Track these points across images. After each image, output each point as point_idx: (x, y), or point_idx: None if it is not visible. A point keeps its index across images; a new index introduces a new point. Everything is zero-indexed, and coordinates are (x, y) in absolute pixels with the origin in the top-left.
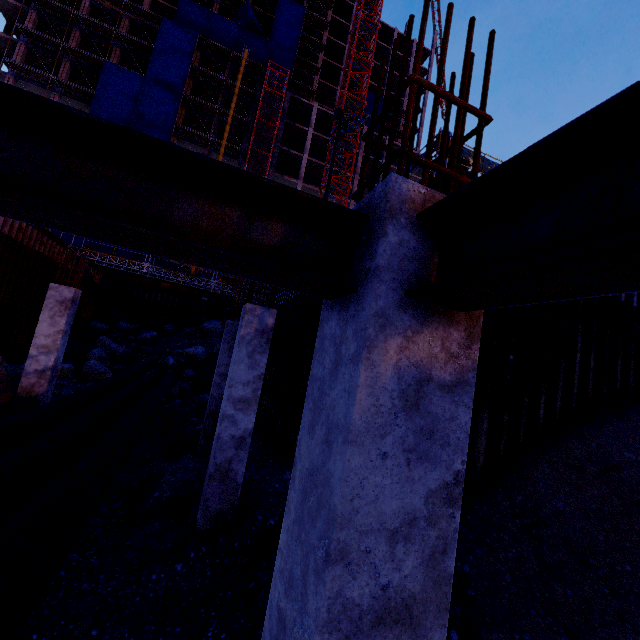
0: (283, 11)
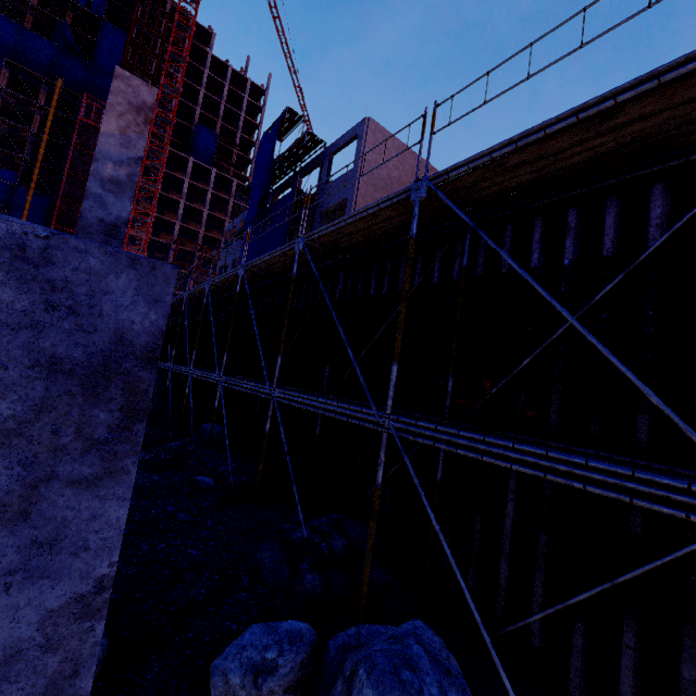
0: (106, 36)
